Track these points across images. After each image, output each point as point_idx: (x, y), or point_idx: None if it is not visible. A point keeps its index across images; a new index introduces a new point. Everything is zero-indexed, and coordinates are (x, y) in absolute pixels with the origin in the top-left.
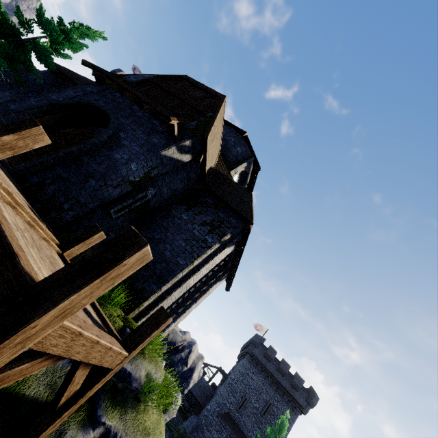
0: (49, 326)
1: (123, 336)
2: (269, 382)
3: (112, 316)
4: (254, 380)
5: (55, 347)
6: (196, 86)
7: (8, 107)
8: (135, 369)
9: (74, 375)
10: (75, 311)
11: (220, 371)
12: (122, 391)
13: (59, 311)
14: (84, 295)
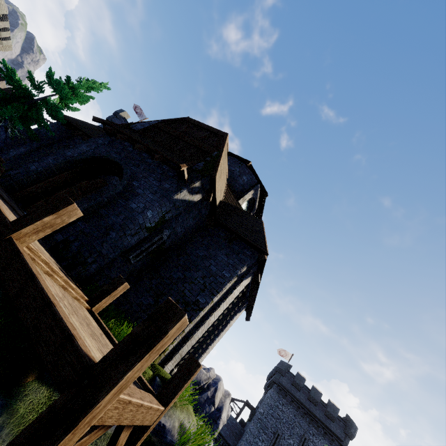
0: (109, 403)
1: (154, 386)
2: (301, 414)
3: None
4: (284, 413)
5: (110, 418)
6: (198, 127)
7: (29, 168)
8: (169, 420)
9: (119, 438)
10: (129, 384)
11: (247, 406)
12: (158, 445)
13: (117, 388)
14: (136, 370)
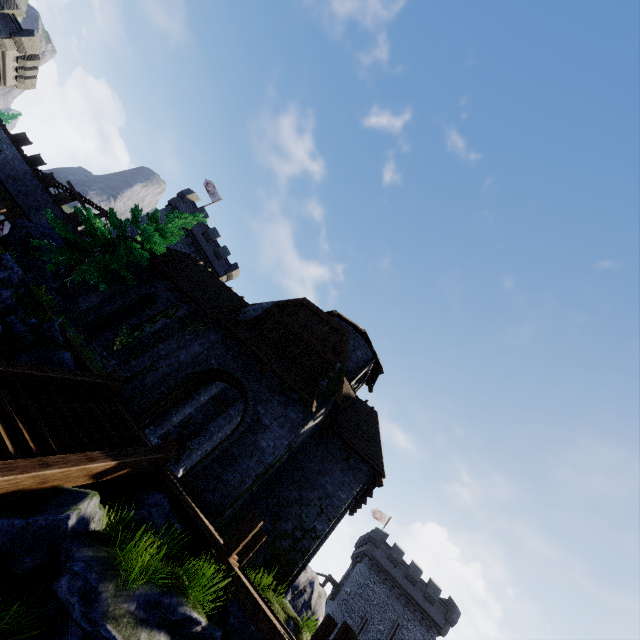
0: None
1: (289, 630)
2: (396, 595)
3: (279, 613)
4: (376, 593)
5: None
6: (317, 315)
7: (144, 380)
8: None
9: None
10: None
11: (330, 581)
12: None
13: None
14: None
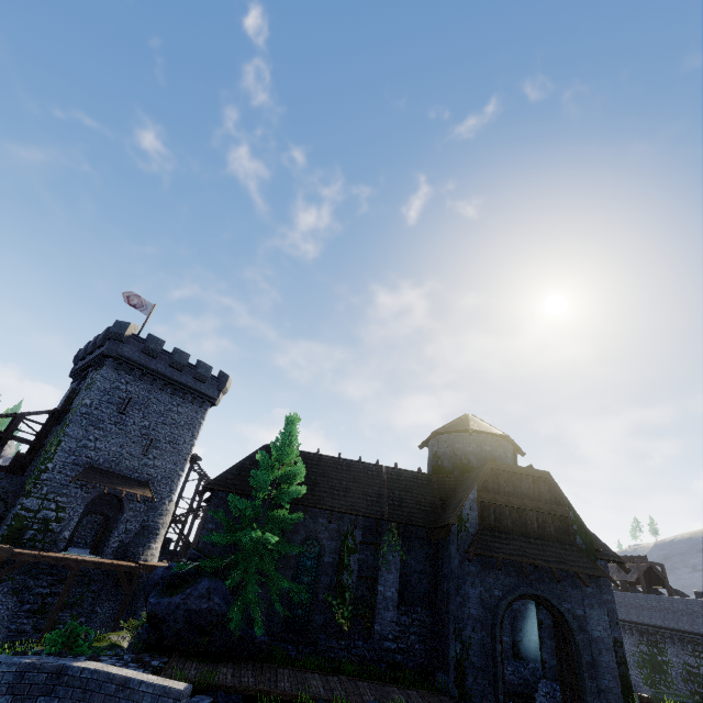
0: None
1: None
2: None
3: None
4: None
5: None
6: (513, 473)
7: (473, 663)
8: None
9: None
10: None
11: None
12: None
13: None
14: None
